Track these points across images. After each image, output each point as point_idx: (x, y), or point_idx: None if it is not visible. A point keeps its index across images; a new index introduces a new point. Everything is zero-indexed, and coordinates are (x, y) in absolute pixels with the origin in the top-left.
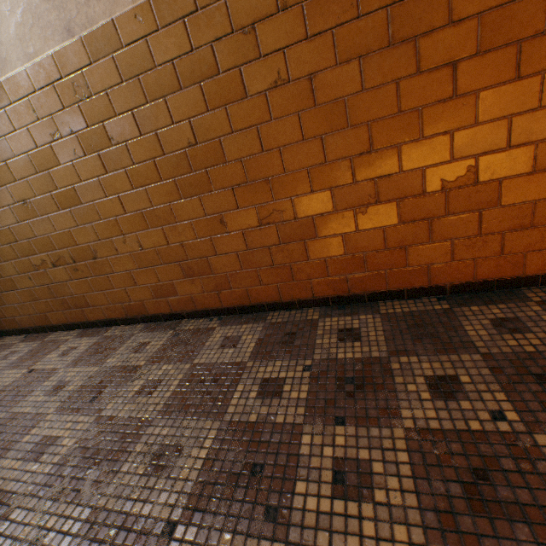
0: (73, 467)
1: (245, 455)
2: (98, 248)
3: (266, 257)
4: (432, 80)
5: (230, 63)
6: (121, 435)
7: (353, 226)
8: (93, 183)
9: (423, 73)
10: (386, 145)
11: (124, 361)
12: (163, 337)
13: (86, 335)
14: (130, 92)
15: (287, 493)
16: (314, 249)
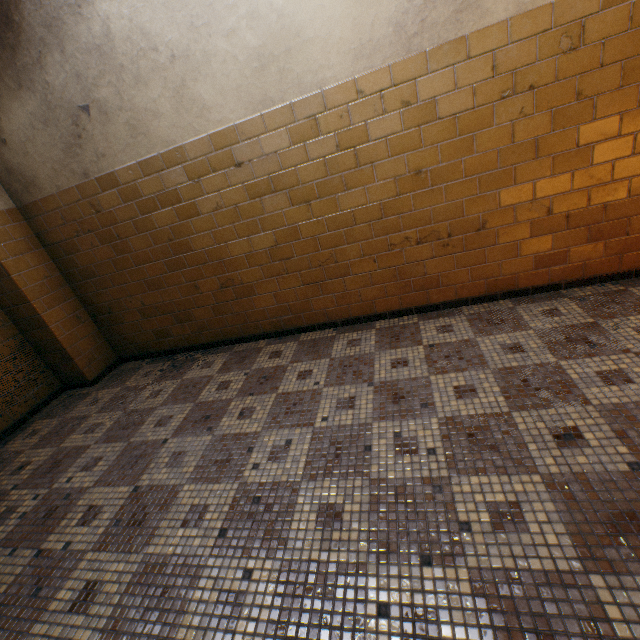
0: None
1: None
2: (489, 218)
3: None
4: None
5: None
6: None
7: None
8: (524, 145)
9: None
10: None
11: (556, 323)
12: (564, 304)
13: (436, 317)
14: (630, 41)
15: None
16: None
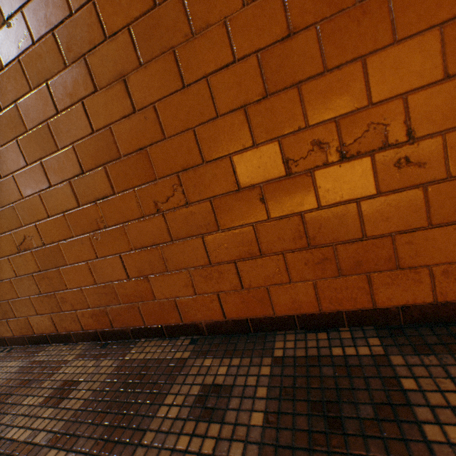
0: None
1: None
2: None
3: (34, 284)
4: (111, 96)
5: None
6: None
7: (94, 252)
8: None
9: (102, 90)
10: (94, 166)
11: None
12: None
13: None
14: None
15: None
16: (69, 277)
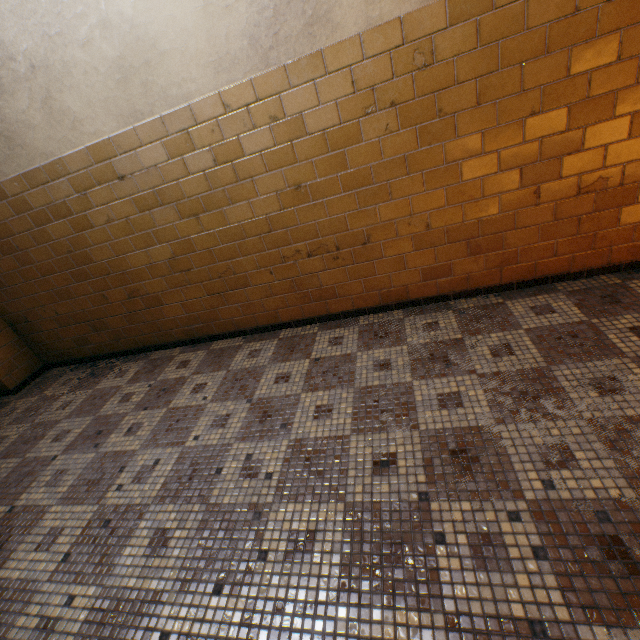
0: (512, 404)
1: None
2: (373, 232)
3: (570, 227)
4: None
5: (612, 26)
6: (529, 381)
7: None
8: (395, 161)
9: None
10: None
11: (430, 338)
12: (446, 316)
13: (334, 327)
14: (481, 59)
15: None
16: (627, 215)
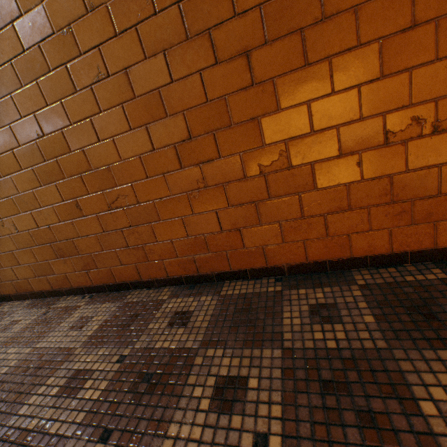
0: None
1: None
2: None
3: (121, 238)
4: (231, 70)
5: (58, 61)
6: None
7: (190, 209)
8: None
9: (222, 63)
10: (203, 132)
11: None
12: (35, 315)
13: None
14: None
15: None
16: (160, 231)
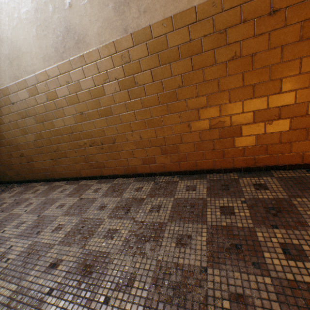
0: (134, 242)
1: (227, 240)
2: (117, 138)
3: (210, 145)
4: None
5: (209, 47)
6: (152, 229)
7: (263, 131)
8: (121, 105)
9: None
10: (288, 90)
11: (133, 195)
12: (149, 184)
13: (103, 182)
14: (151, 60)
15: (260, 257)
16: (238, 142)
